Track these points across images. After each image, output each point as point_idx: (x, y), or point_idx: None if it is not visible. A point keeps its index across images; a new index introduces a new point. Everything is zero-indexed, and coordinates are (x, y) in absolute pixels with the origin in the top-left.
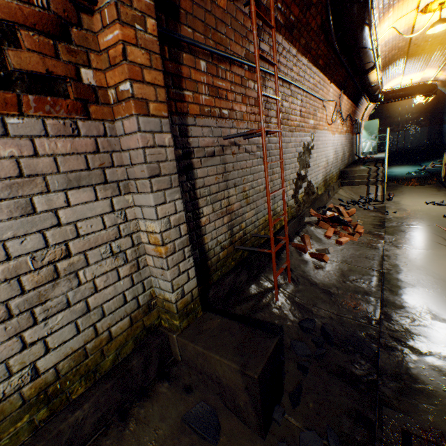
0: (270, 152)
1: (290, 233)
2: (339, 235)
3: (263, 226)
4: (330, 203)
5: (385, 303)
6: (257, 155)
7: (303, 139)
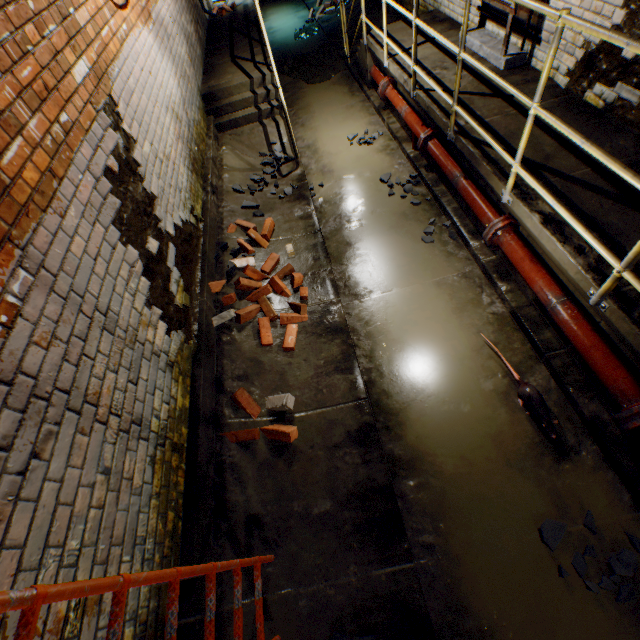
0: (38, 389)
1: (211, 406)
2: (281, 321)
3: (164, 508)
4: (228, 215)
5: (393, 467)
6: (4, 494)
7: (98, 161)
